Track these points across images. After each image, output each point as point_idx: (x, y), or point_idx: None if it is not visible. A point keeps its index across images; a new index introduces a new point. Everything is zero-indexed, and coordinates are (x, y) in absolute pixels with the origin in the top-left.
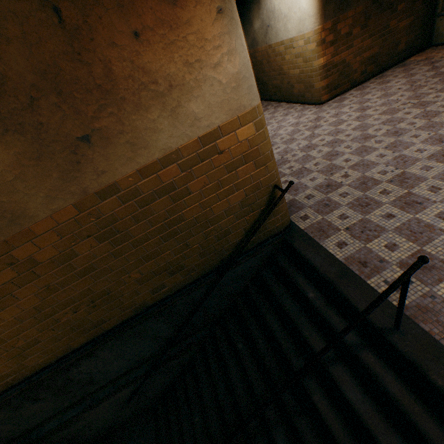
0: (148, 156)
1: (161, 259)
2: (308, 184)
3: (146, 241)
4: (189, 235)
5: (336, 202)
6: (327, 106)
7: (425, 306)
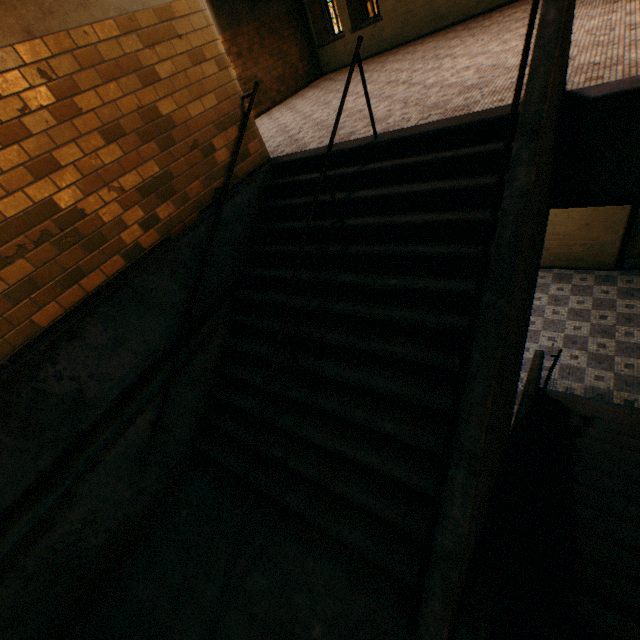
0: (102, 11)
1: (145, 170)
2: (272, 144)
3: (121, 136)
4: (171, 141)
5: (303, 137)
6: (258, 120)
7: (387, 127)
